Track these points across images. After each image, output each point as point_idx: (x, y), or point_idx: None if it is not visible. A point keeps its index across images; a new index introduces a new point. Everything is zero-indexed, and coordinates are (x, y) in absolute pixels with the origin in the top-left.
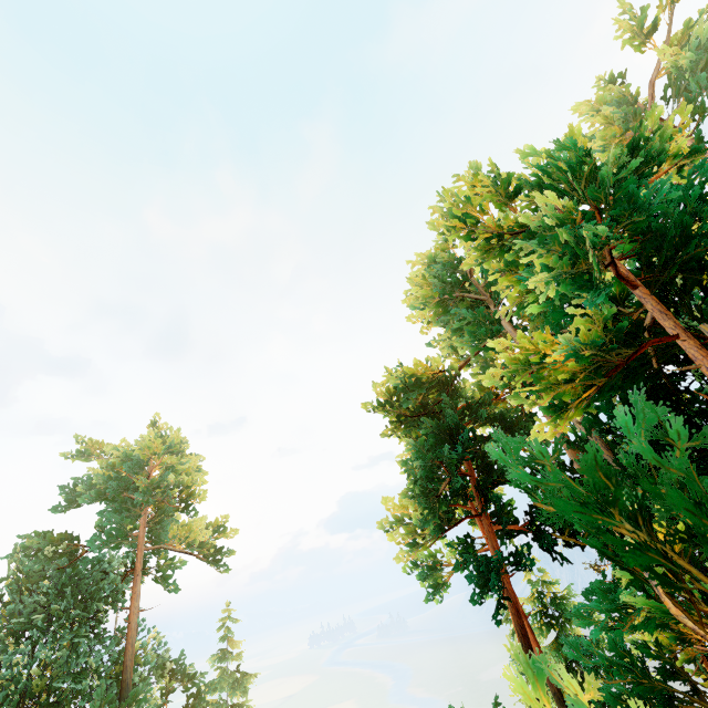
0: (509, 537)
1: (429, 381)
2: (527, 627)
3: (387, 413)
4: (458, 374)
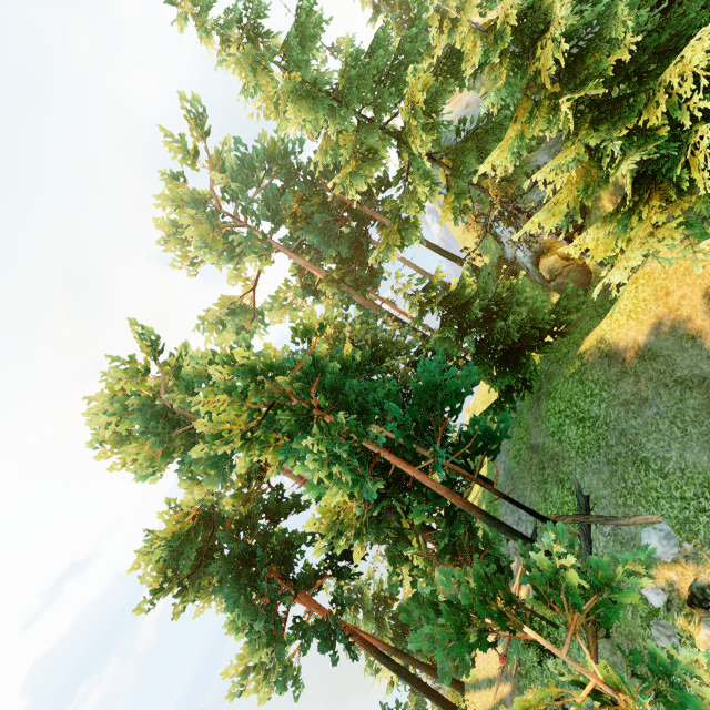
0: (319, 588)
1: (193, 528)
2: (361, 634)
3: (167, 590)
4: (216, 503)
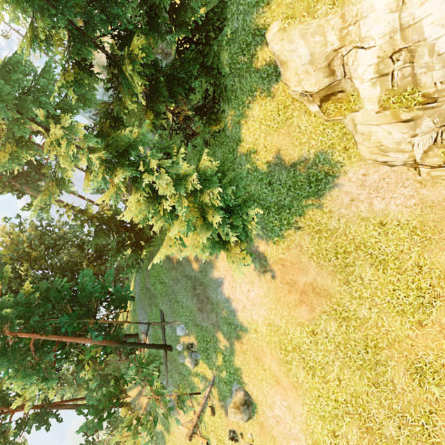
0: None
1: None
2: (65, 402)
3: None
4: None
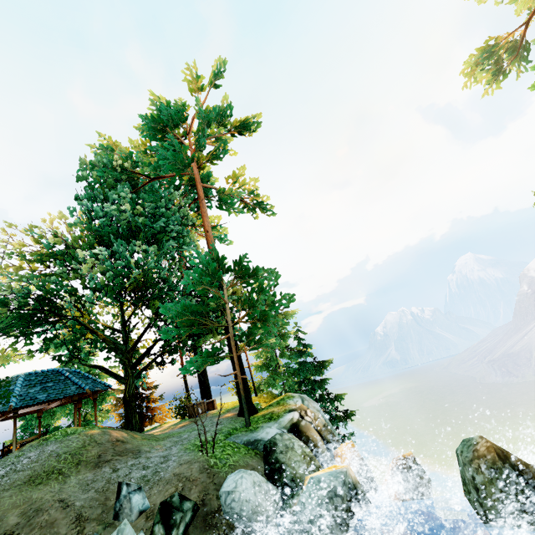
0: None
1: None
2: None
3: None
4: None
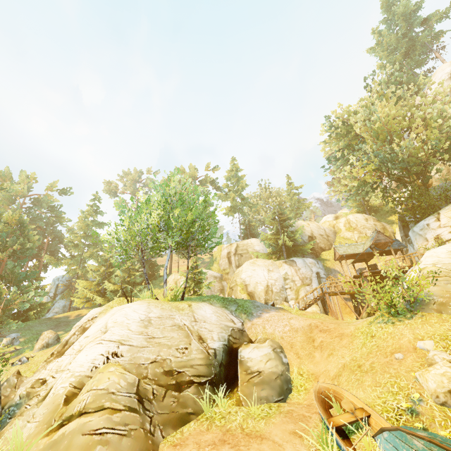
0: None
1: None
2: None
3: None
4: None
